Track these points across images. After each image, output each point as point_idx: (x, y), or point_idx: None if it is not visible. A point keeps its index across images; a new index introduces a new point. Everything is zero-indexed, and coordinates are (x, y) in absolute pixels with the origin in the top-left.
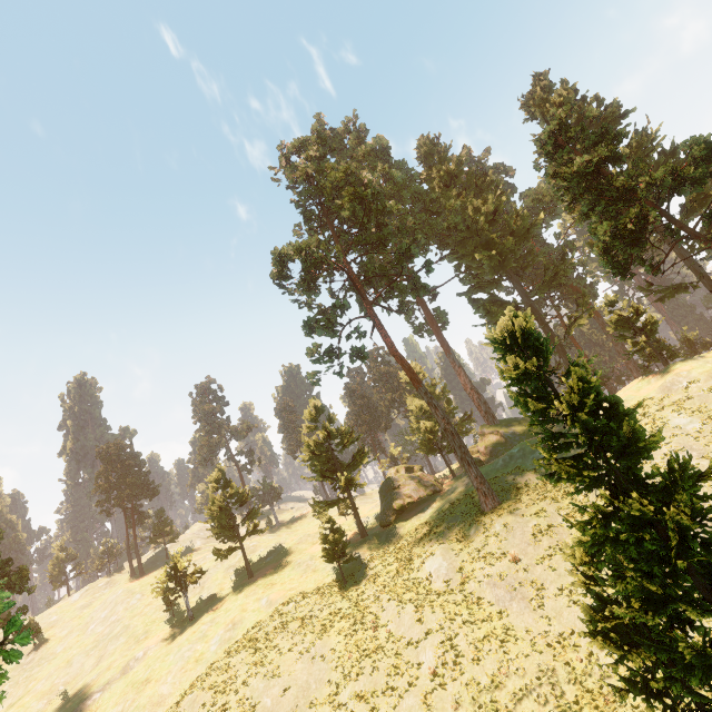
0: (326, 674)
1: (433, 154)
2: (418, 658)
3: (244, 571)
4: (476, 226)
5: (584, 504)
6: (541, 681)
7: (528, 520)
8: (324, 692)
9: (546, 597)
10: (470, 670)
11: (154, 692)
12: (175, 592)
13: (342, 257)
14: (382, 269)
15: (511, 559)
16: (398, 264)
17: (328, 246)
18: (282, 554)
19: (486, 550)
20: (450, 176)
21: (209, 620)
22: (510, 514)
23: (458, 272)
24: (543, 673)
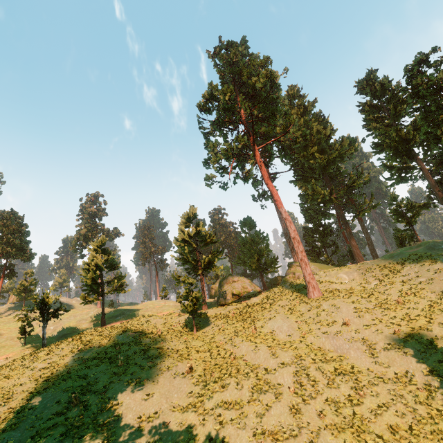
0: (187, 387)
1: (296, 96)
2: (277, 380)
3: (95, 322)
4: (316, 140)
5: (389, 299)
6: (395, 401)
7: (349, 304)
8: (186, 400)
9: (378, 349)
10: (327, 391)
11: (1, 390)
12: (38, 319)
13: (249, 110)
14: (268, 132)
15: (342, 324)
16: (284, 128)
17: (231, 112)
18: (130, 316)
19: (320, 318)
20: (304, 110)
21: (65, 345)
22: (333, 300)
23: (294, 167)
24: (394, 396)
